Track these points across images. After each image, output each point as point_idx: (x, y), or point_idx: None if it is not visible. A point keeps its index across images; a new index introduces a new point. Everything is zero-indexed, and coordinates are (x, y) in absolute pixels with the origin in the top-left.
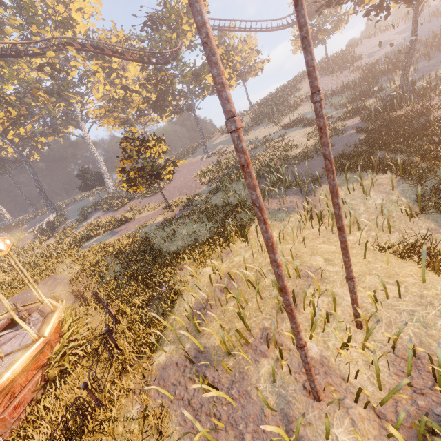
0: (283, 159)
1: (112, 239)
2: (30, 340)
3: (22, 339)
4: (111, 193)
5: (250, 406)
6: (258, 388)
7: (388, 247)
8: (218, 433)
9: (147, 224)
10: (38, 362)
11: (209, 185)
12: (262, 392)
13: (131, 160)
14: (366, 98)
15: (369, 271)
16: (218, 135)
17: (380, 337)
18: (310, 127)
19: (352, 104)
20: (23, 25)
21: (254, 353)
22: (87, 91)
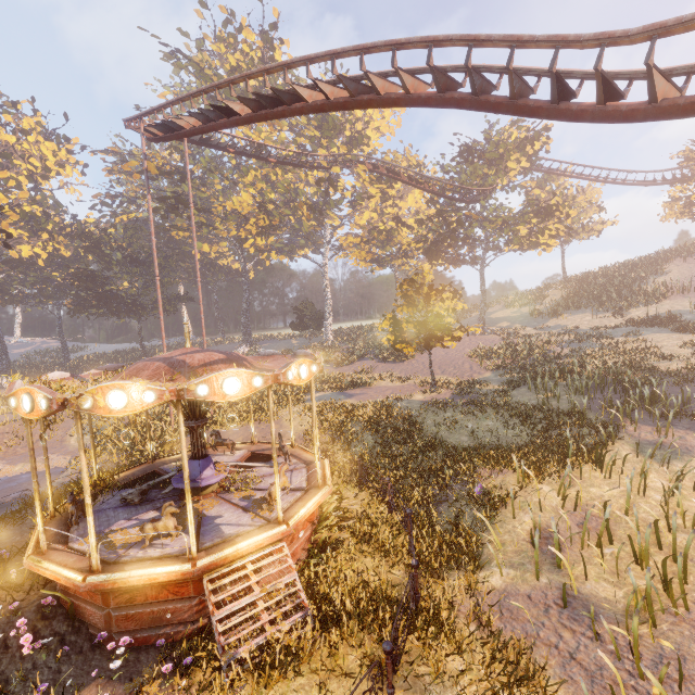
0: (646, 370)
1: (350, 401)
2: (305, 484)
3: (290, 479)
4: (326, 342)
5: None
6: None
7: None
8: None
9: (402, 398)
10: (312, 514)
11: (498, 373)
12: None
13: (413, 309)
14: None
15: None
16: (498, 306)
17: None
18: (693, 334)
19: None
20: (316, 137)
21: None
22: (350, 214)
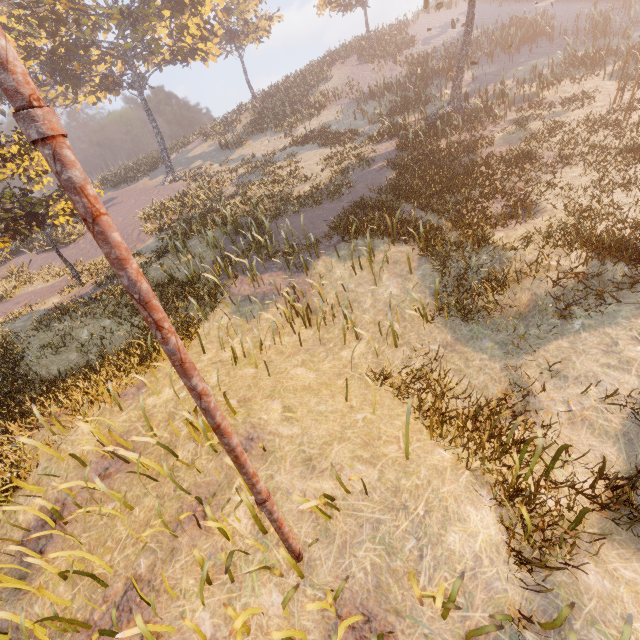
0: (280, 200)
1: None
2: None
3: None
4: None
5: None
6: None
7: (387, 375)
8: None
9: (24, 312)
10: None
11: (160, 237)
12: None
13: None
14: (408, 111)
15: (343, 431)
16: (198, 141)
17: (323, 576)
18: (331, 147)
19: (391, 117)
20: None
21: None
22: None
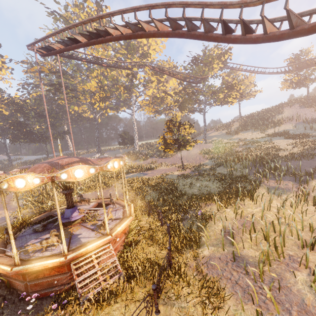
0: (273, 156)
1: (145, 177)
2: (122, 216)
3: (114, 214)
4: (135, 150)
5: (292, 296)
6: (297, 286)
7: None
8: (267, 304)
9: (169, 174)
10: (125, 229)
11: (211, 160)
12: (301, 290)
13: (172, 133)
14: None
15: None
16: (212, 131)
17: None
18: (293, 139)
19: None
20: (125, 53)
21: (287, 266)
22: (143, 90)
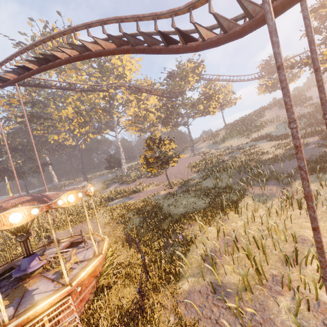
0: (257, 160)
1: (130, 201)
2: (91, 256)
3: (84, 254)
4: (124, 173)
5: None
6: (280, 317)
7: None
8: None
9: (155, 194)
10: (95, 272)
11: (199, 174)
12: (285, 321)
13: (152, 151)
14: (322, 124)
15: None
16: (200, 142)
17: None
18: (275, 141)
19: (309, 128)
20: (100, 76)
21: (269, 291)
22: (124, 110)
